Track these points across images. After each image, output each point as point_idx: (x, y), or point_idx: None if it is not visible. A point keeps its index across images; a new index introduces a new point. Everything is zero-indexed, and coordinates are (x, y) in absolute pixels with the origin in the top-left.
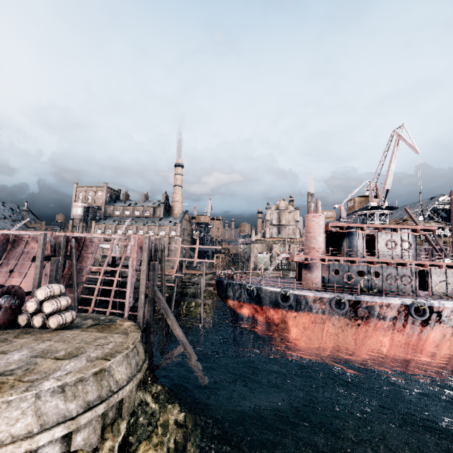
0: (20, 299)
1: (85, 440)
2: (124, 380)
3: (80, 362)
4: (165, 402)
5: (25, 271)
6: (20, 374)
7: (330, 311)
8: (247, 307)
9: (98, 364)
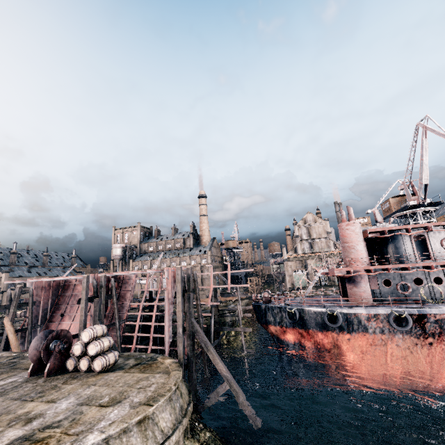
0: (68, 342)
1: None
2: (170, 428)
3: (123, 409)
4: None
5: (74, 314)
6: (66, 426)
7: (390, 329)
8: (291, 332)
9: (140, 411)
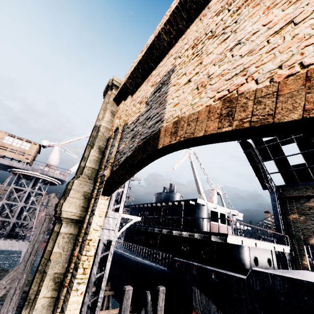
0: None
1: None
2: None
3: None
4: None
5: None
6: None
7: None
8: None
9: None
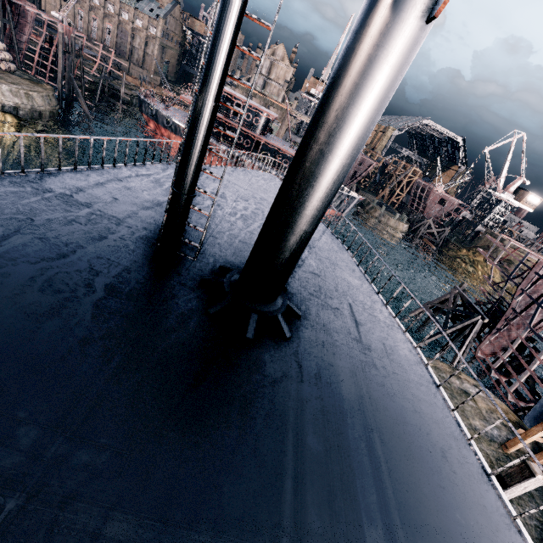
0: None
1: (24, 115)
2: (41, 105)
3: (19, 87)
4: (69, 133)
5: None
6: None
7: None
8: (152, 123)
9: (26, 90)
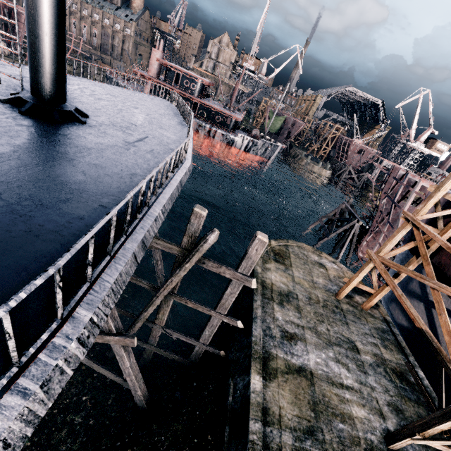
0: None
1: None
2: None
3: None
4: None
5: None
6: None
7: None
8: None
9: None
